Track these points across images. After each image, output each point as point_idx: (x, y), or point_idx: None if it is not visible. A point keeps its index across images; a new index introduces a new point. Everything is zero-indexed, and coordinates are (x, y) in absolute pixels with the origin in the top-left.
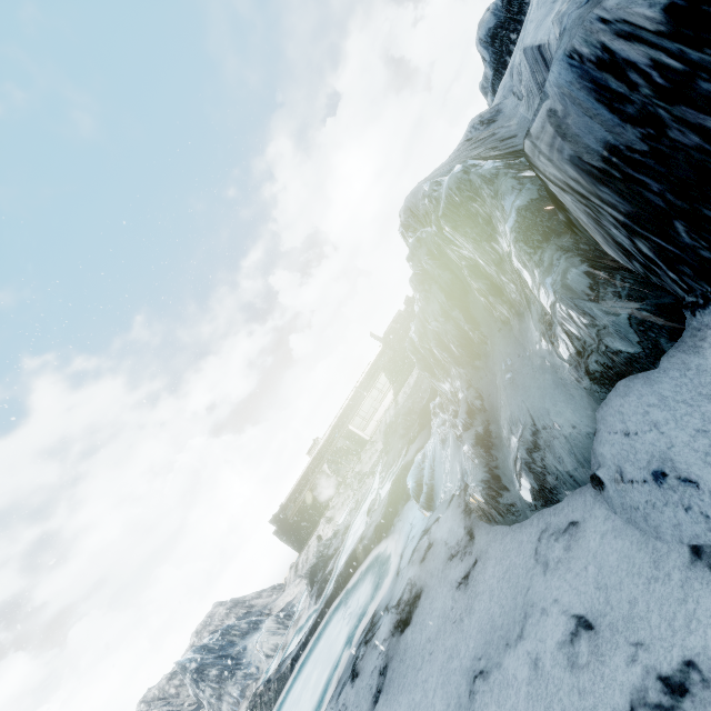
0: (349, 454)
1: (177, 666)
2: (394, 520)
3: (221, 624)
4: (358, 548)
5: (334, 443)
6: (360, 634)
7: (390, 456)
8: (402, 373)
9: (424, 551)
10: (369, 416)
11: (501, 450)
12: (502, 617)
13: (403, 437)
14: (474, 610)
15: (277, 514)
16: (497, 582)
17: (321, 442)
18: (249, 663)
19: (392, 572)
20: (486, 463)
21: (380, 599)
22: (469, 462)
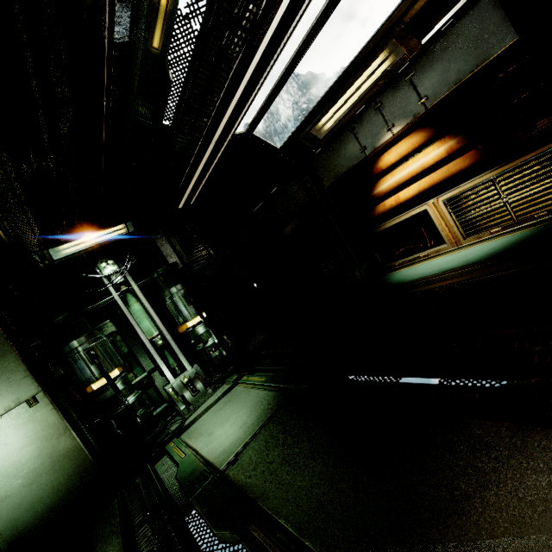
0: None
1: None
2: None
3: None
4: None
5: None
6: None
7: None
8: None
9: None
10: None
11: None
12: None
13: None
14: None
15: None
16: None
17: None
18: None
19: None
20: None
21: None
22: None
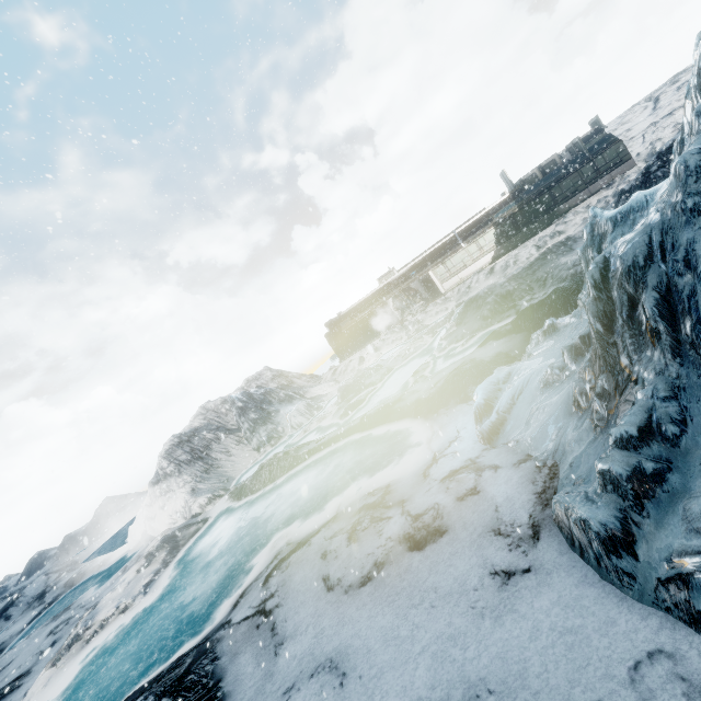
0: (417, 296)
1: (229, 398)
2: (441, 410)
3: (266, 384)
4: (393, 405)
5: (408, 283)
6: (368, 492)
7: (460, 329)
8: (515, 238)
9: (466, 491)
10: (455, 270)
11: (665, 514)
12: (541, 683)
13: (485, 319)
14: (503, 624)
15: (332, 321)
16: (549, 628)
17: (395, 275)
18: (278, 423)
19: (419, 462)
20: (623, 508)
21: (398, 477)
22: (576, 446)
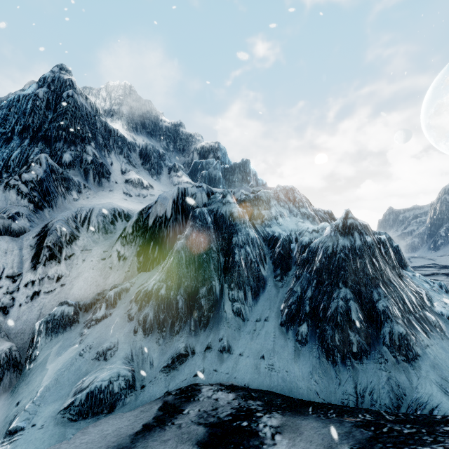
0: None
1: None
2: None
3: None
4: None
5: None
6: None
7: None
8: None
9: None
10: None
11: None
12: None
13: None
14: None
15: None
16: None
17: None
18: None
19: None
20: None
21: None
22: None
